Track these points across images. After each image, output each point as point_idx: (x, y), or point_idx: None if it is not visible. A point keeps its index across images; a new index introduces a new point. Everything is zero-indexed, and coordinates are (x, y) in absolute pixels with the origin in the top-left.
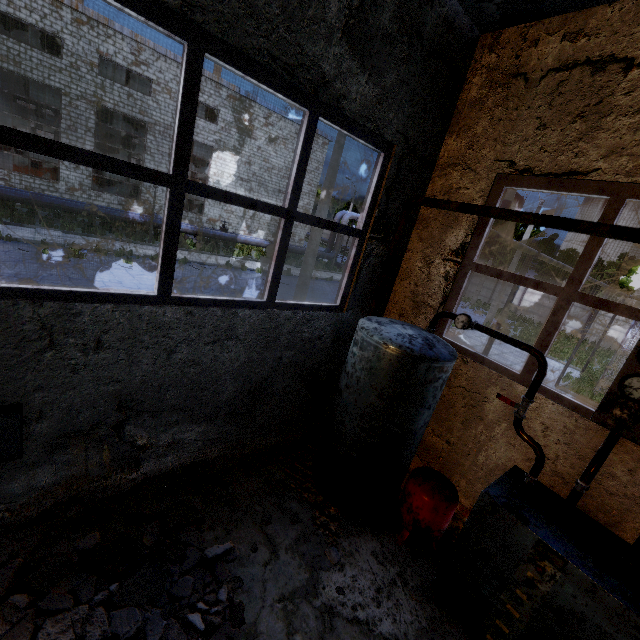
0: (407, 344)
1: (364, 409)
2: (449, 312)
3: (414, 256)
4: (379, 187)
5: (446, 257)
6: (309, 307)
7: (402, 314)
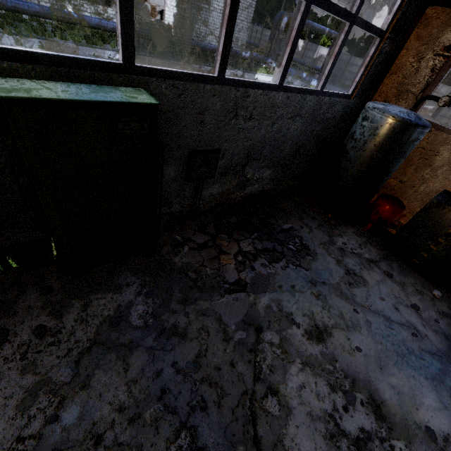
0: (407, 117)
1: (365, 159)
2: (433, 95)
3: (408, 53)
4: None
5: (437, 52)
6: (336, 95)
7: (386, 101)
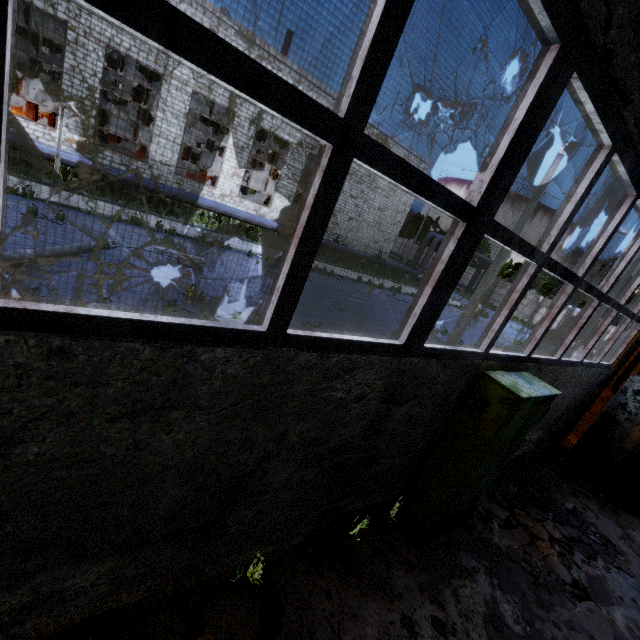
0: None
1: None
2: None
3: None
4: None
5: None
6: (604, 365)
7: None
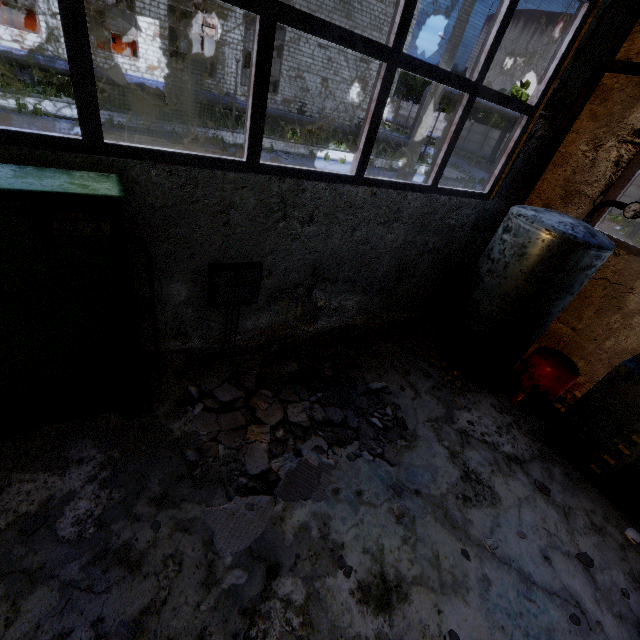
0: (570, 231)
1: (507, 291)
2: (617, 201)
3: (579, 138)
4: (568, 50)
5: (624, 138)
6: (462, 194)
7: (547, 205)
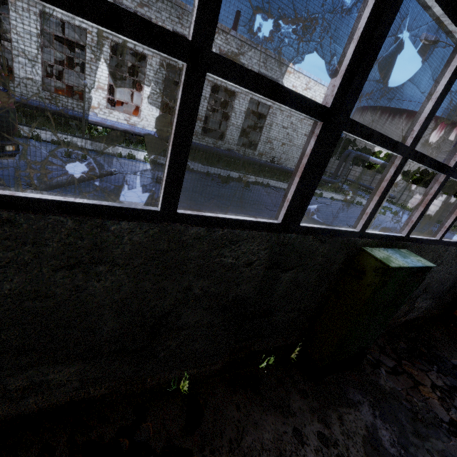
0: None
1: None
2: None
3: None
4: None
5: None
6: None
7: None
